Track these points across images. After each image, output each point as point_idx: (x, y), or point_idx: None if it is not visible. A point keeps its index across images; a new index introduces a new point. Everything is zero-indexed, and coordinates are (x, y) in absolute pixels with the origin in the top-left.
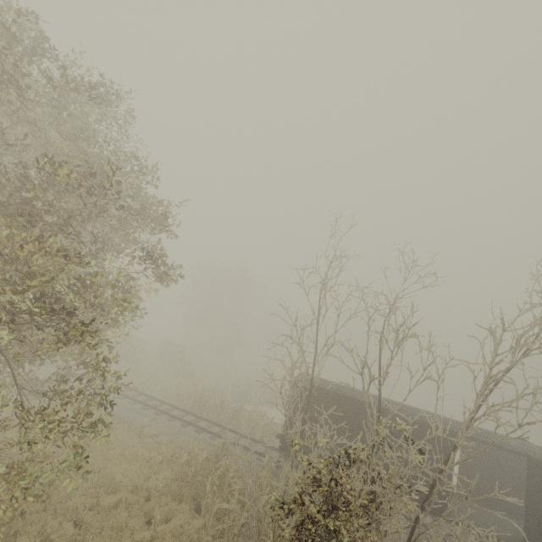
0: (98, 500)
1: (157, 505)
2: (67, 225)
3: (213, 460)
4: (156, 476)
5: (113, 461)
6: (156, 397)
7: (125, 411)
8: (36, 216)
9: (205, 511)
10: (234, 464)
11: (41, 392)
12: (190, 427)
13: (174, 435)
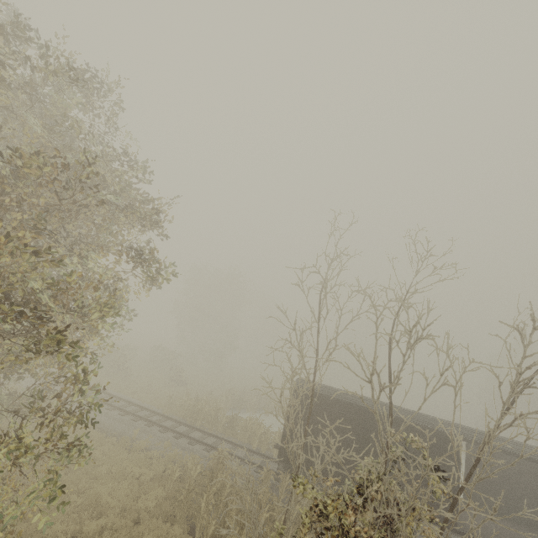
0: (81, 527)
1: (147, 529)
2: (40, 219)
3: (208, 475)
4: (146, 495)
5: (99, 479)
6: (147, 407)
7: (114, 423)
8: (5, 209)
9: (200, 533)
10: (231, 481)
11: (14, 409)
12: (183, 438)
13: (166, 448)
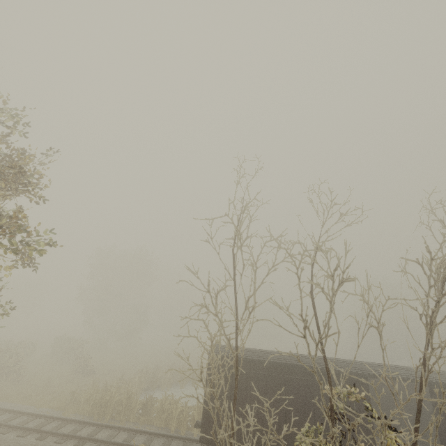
0: None
1: None
2: None
3: None
4: None
5: None
6: (41, 413)
7: None
8: None
9: None
10: None
11: None
12: (87, 444)
13: None
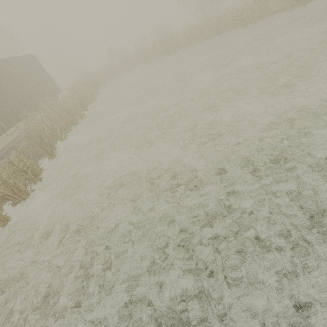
0: None
1: None
2: None
3: None
4: None
5: None
6: None
7: None
8: None
9: None
10: None
11: None
12: None
13: None
